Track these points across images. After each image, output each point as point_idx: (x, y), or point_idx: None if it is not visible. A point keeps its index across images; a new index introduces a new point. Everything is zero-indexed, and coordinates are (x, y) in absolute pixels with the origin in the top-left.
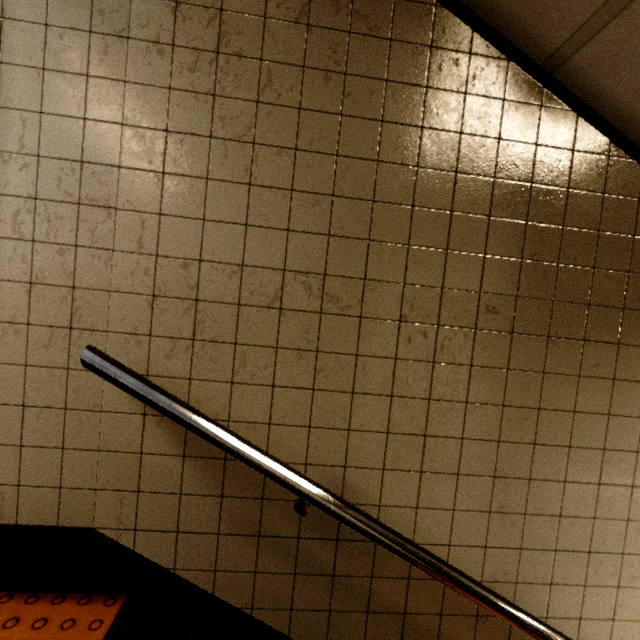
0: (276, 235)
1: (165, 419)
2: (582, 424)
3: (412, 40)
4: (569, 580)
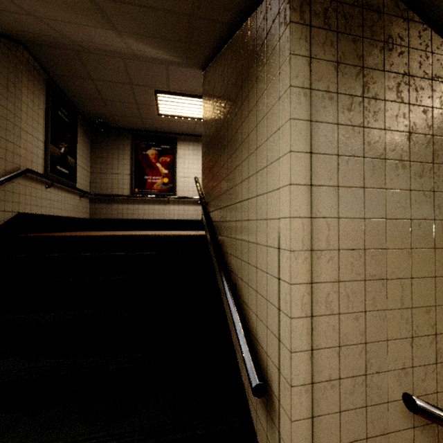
0: None
1: (425, 427)
2: None
3: None
4: None
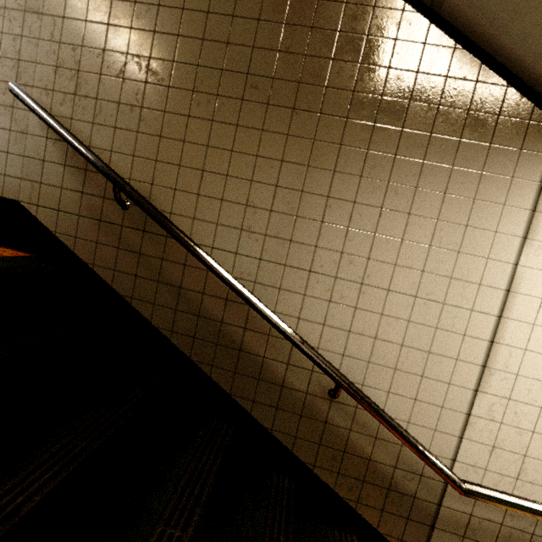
0: (124, 31)
1: (57, 142)
2: (313, 176)
3: None
4: (293, 289)
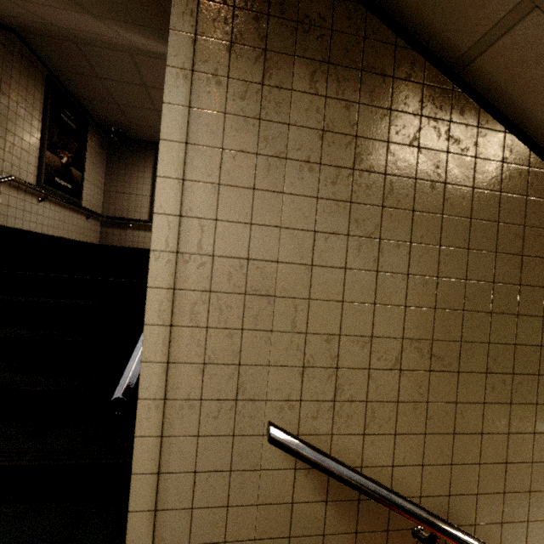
0: (396, 311)
1: (311, 471)
2: None
3: (490, 158)
4: None
